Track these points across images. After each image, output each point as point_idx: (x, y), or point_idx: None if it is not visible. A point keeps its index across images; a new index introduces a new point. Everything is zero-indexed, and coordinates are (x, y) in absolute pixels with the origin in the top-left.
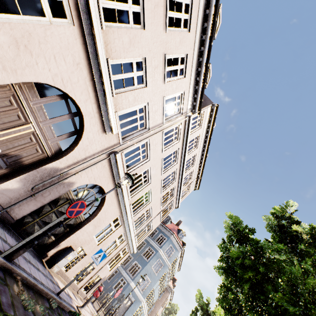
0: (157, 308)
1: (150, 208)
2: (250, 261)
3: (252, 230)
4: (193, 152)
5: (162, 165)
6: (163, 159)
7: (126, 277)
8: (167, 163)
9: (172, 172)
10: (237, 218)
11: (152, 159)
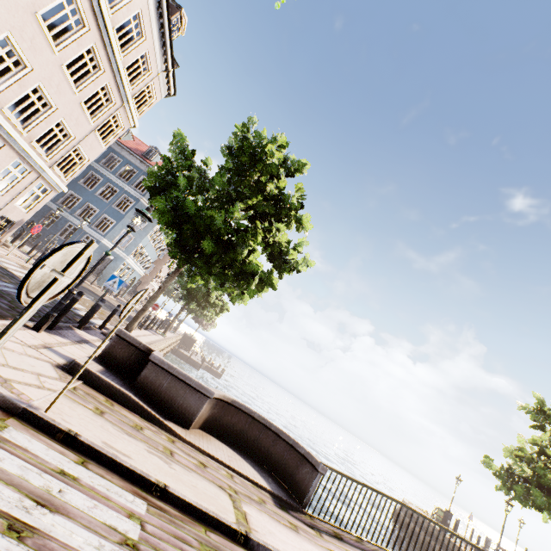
0: (159, 268)
1: (62, 121)
2: (158, 179)
3: (193, 152)
4: (131, 5)
5: (44, 31)
6: (38, 15)
7: (94, 235)
8: (60, 27)
9: (83, 49)
10: (177, 138)
11: (4, 12)
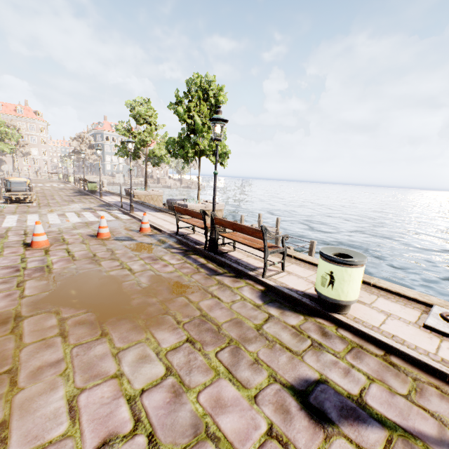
0: None
1: None
2: None
3: None
4: None
5: None
6: None
7: None
8: None
9: None
10: None
11: None
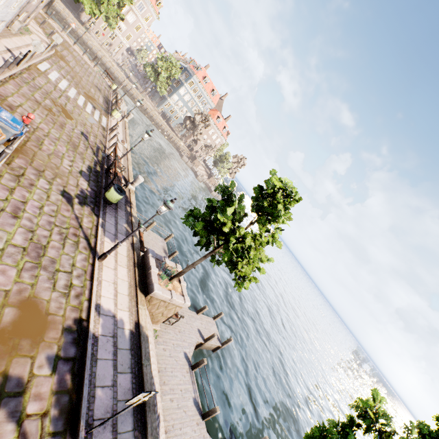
0: None
1: None
2: None
3: None
4: None
5: None
6: None
7: None
8: None
9: None
10: None
11: None
